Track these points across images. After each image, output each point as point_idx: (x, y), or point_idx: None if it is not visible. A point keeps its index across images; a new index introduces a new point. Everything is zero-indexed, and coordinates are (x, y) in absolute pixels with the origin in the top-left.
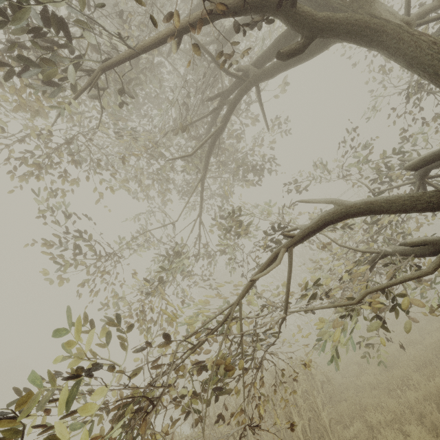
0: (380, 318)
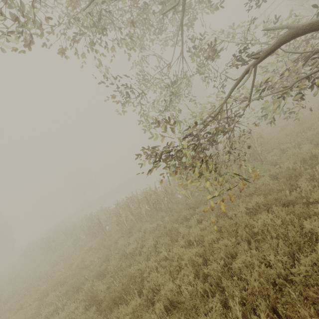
0: (301, 94)
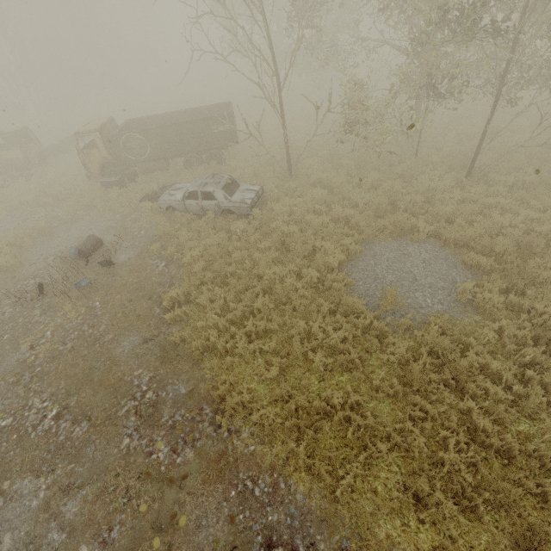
0: None
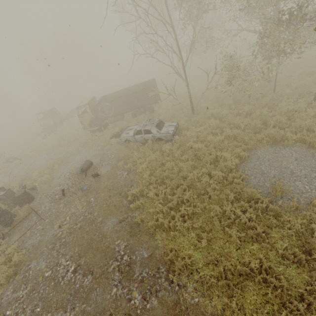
0: None
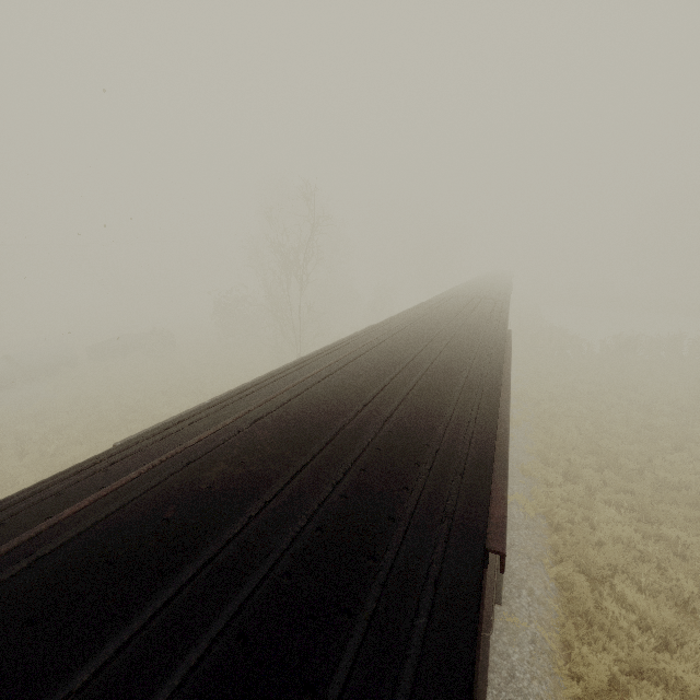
0: None
